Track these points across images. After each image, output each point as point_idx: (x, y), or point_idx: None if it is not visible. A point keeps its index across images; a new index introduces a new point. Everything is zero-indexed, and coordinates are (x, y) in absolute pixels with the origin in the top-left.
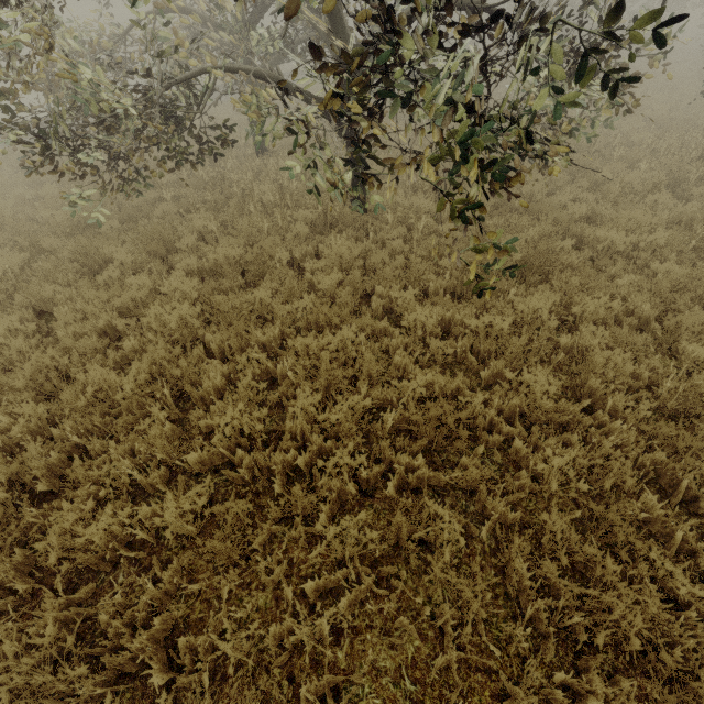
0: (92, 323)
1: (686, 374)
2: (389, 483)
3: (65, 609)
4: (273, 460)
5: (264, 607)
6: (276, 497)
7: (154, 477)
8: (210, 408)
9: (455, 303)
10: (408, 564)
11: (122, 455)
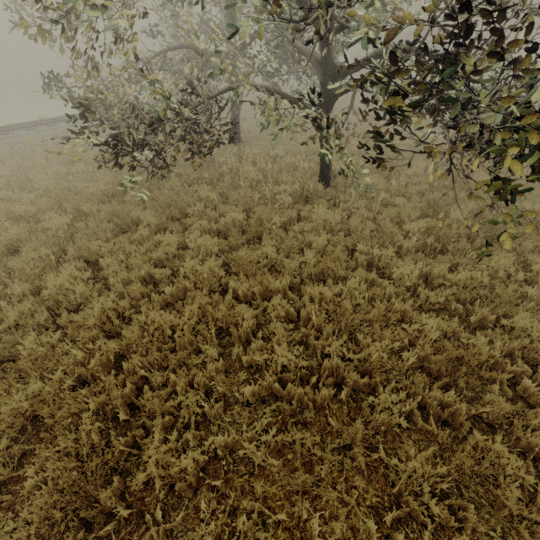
0: (136, 272)
1: None
2: (431, 417)
3: (163, 537)
4: (321, 394)
5: (342, 537)
6: (323, 427)
7: (216, 408)
8: (251, 346)
9: (427, 259)
10: (462, 495)
11: (183, 387)
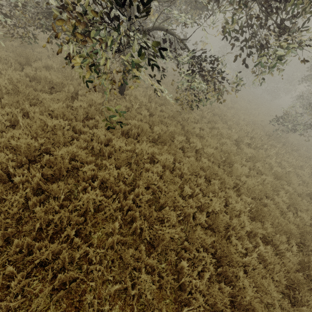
0: None
1: (182, 197)
2: (18, 177)
3: None
4: None
5: None
6: None
7: None
8: None
9: (121, 136)
10: None
11: None
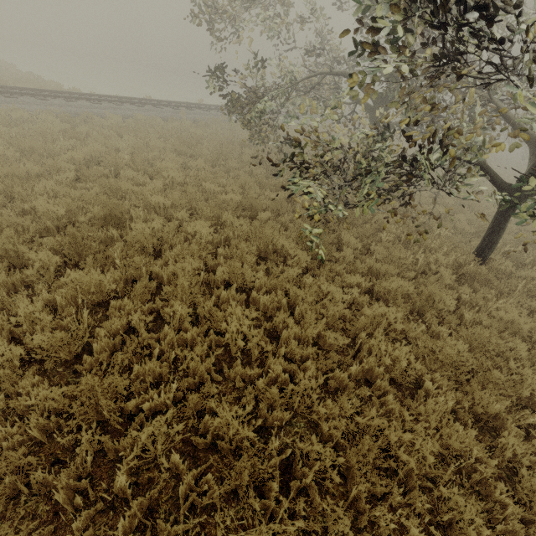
0: (311, 330)
1: None
2: None
3: None
4: None
5: None
6: None
7: None
8: (507, 512)
9: None
10: None
11: None
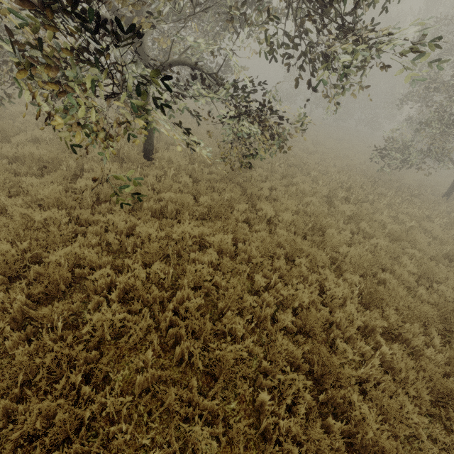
0: None
1: (254, 292)
2: None
3: None
4: None
5: None
6: None
7: None
8: None
9: (152, 218)
10: None
11: None
